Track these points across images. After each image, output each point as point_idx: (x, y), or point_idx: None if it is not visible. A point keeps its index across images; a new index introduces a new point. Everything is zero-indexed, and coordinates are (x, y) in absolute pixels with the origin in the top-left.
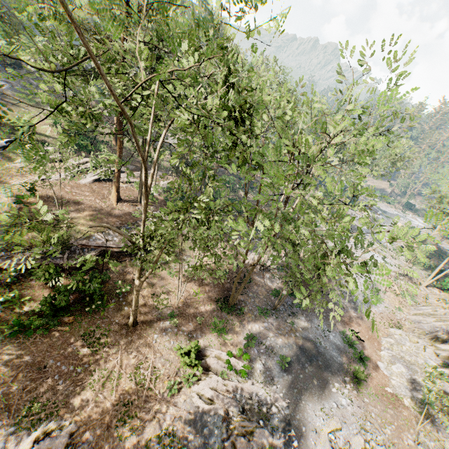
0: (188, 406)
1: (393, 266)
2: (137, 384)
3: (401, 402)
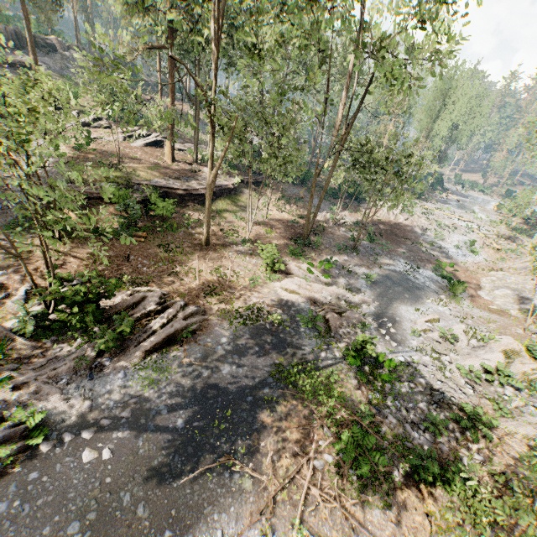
0: (273, 295)
1: (490, 232)
2: (218, 277)
3: (507, 313)
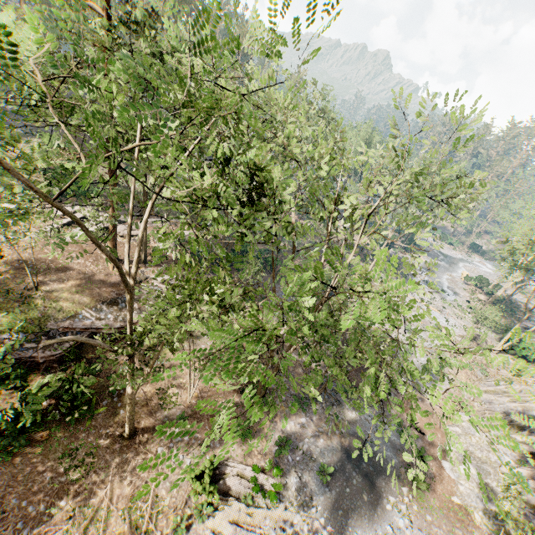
0: None
1: (458, 328)
2: (131, 525)
3: (471, 516)
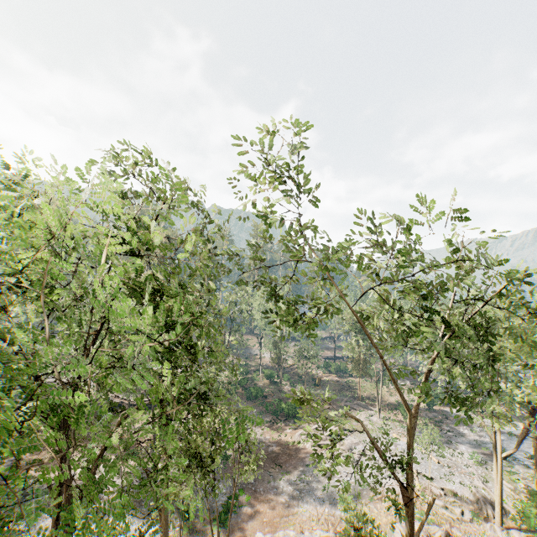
0: None
1: (460, 485)
2: None
3: None
